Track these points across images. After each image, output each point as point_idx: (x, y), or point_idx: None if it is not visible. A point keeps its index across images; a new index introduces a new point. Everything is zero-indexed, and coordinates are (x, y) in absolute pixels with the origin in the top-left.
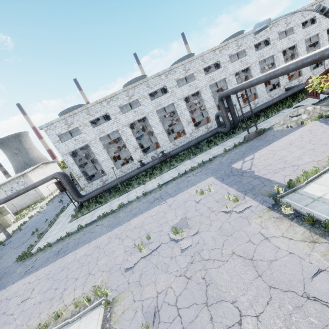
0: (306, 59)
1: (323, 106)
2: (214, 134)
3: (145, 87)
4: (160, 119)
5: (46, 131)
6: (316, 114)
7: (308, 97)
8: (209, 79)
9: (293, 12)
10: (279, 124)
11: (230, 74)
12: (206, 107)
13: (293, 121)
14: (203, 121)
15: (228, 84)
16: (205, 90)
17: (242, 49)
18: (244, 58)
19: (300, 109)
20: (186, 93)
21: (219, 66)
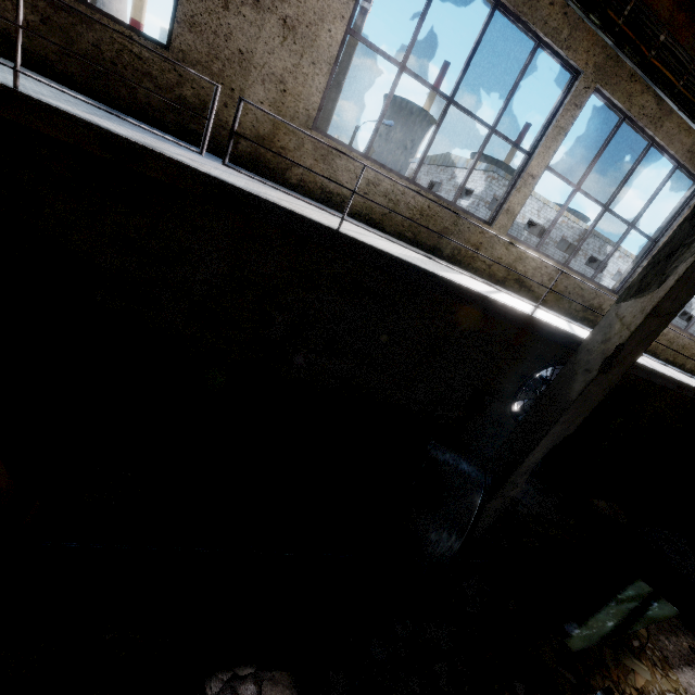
0: None
1: None
2: None
3: (597, 246)
4: None
5: (492, 179)
6: None
7: None
8: None
9: None
10: None
11: None
12: None
13: None
14: None
15: None
16: None
17: None
18: None
19: None
20: None
21: None
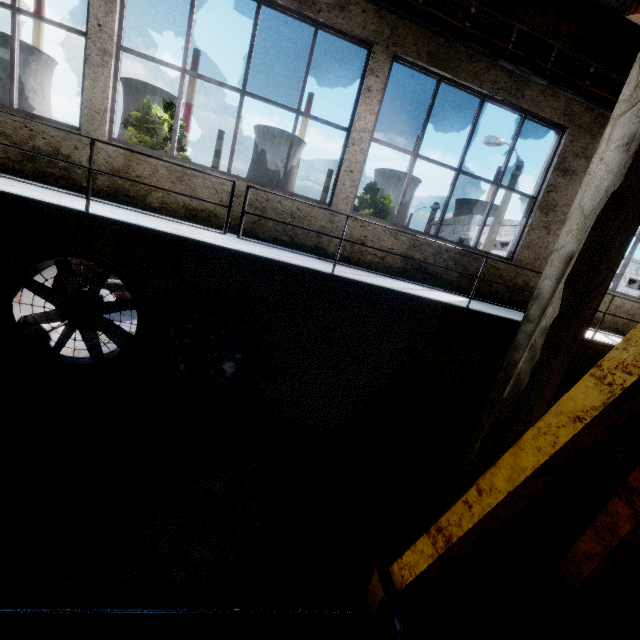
0: None
1: None
2: None
3: (634, 269)
4: None
5: None
6: None
7: None
8: None
9: None
10: None
11: None
12: None
13: None
14: None
15: None
16: None
17: None
18: None
19: None
20: None
21: None
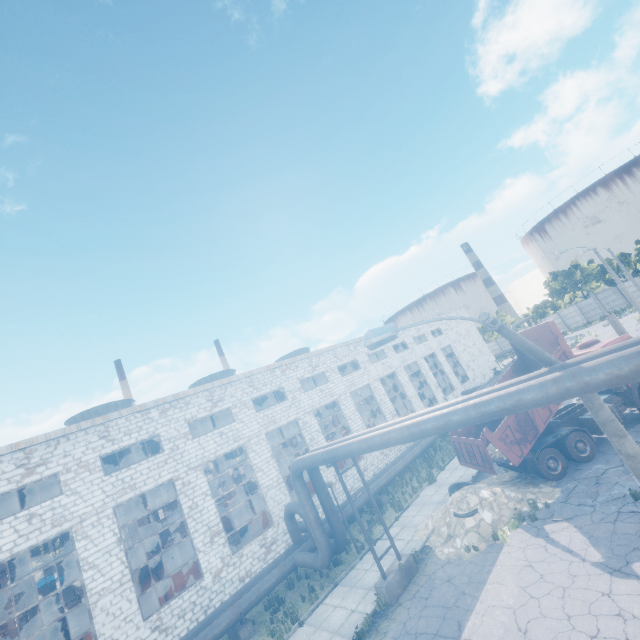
0: (484, 405)
1: (502, 485)
2: (287, 575)
3: (96, 439)
4: (135, 513)
5: None
6: (506, 508)
7: (452, 459)
8: (265, 420)
9: (442, 318)
10: (439, 533)
11: (306, 412)
12: (260, 484)
13: (470, 529)
14: (255, 521)
15: (304, 430)
16: (257, 443)
17: (321, 371)
18: (326, 386)
19: (470, 495)
20: (212, 452)
21: (281, 394)
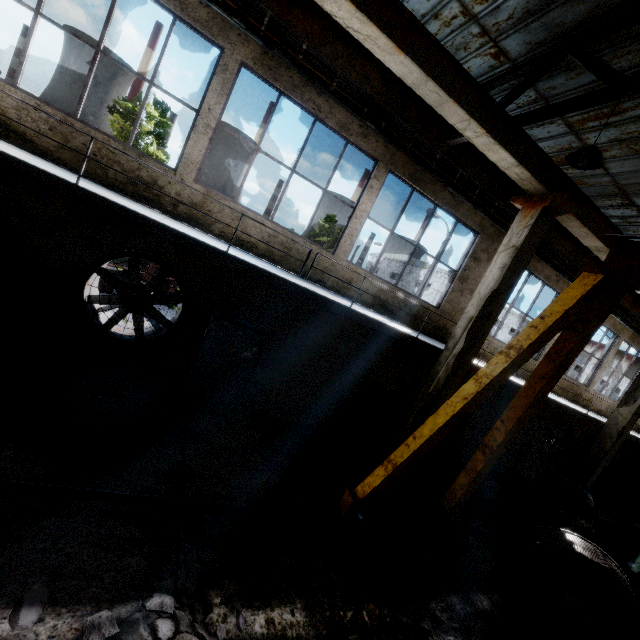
0: None
1: None
2: None
3: (515, 321)
4: None
5: (445, 278)
6: None
7: None
8: None
9: None
10: None
11: None
12: None
13: None
14: None
15: None
16: None
17: None
18: None
19: None
20: None
21: None
